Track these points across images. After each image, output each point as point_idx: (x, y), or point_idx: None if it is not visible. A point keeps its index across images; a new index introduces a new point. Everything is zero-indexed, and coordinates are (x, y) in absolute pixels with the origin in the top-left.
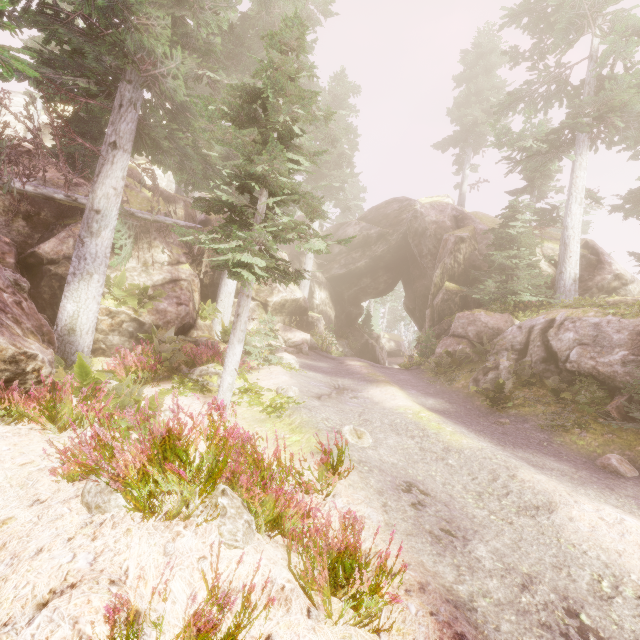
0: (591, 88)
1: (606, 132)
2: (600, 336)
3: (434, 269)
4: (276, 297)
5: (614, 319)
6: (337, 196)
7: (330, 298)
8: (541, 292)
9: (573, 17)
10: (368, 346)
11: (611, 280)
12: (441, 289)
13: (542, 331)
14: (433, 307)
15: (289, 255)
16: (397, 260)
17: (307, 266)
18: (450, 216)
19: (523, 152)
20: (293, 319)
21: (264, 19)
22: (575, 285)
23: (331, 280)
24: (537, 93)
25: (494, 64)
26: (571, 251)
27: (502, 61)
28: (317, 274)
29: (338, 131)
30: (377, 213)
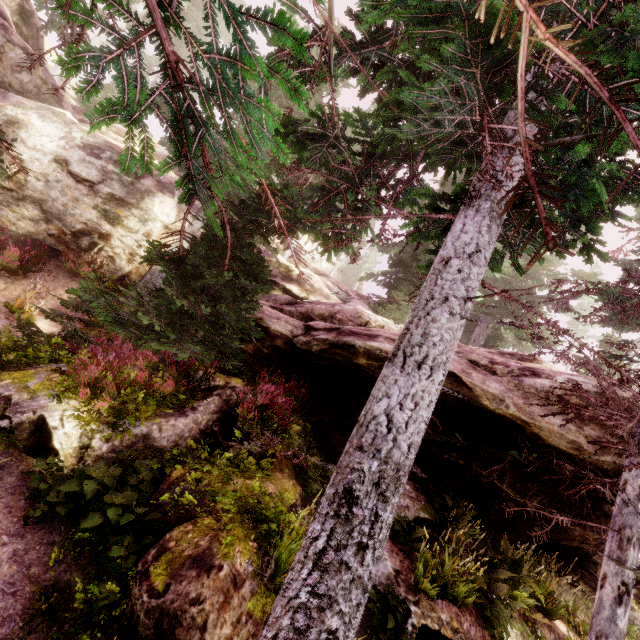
0: None
1: None
2: None
3: None
4: None
5: None
6: None
7: None
8: None
9: None
10: None
11: None
12: None
13: None
14: None
15: None
16: None
17: None
18: None
19: None
20: None
21: None
22: None
23: None
24: None
25: None
26: None
27: None
28: None
29: None
30: None
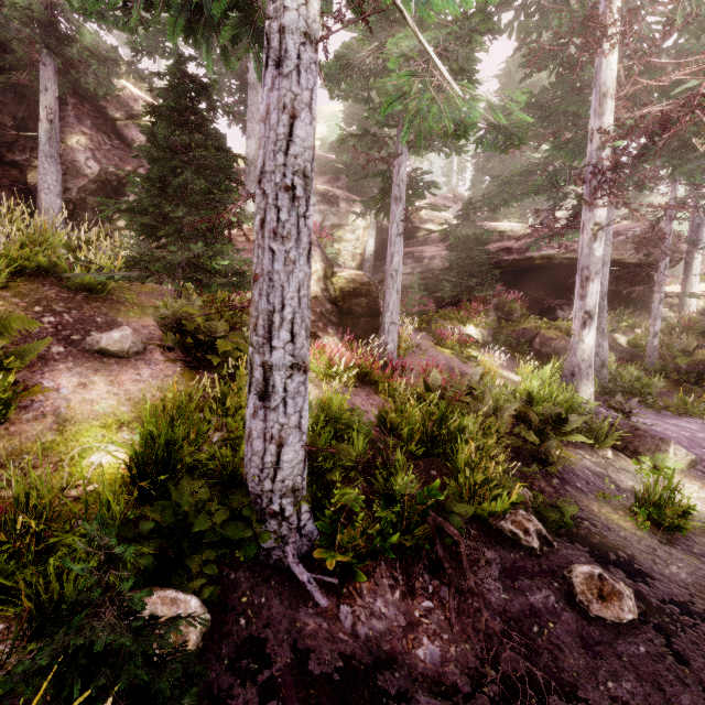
0: None
1: None
2: None
3: None
4: None
5: None
6: None
7: None
8: None
9: None
10: None
11: None
12: None
13: None
14: None
15: None
16: None
17: None
18: None
19: None
20: None
21: None
22: None
23: None
24: None
25: None
26: None
27: None
28: None
29: None
30: None
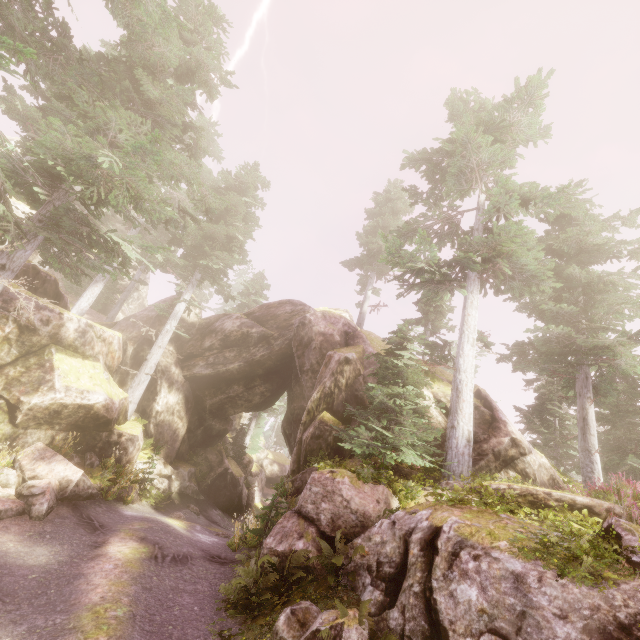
0: (480, 234)
1: (494, 277)
2: (528, 617)
3: (313, 390)
4: (40, 397)
5: (547, 572)
6: (220, 281)
7: (184, 404)
8: (430, 450)
9: (464, 167)
10: (226, 477)
11: (508, 446)
12: (315, 419)
13: (424, 555)
14: (302, 443)
15: (138, 337)
16: (281, 370)
17: (151, 356)
18: (341, 331)
19: (416, 276)
20: (77, 436)
21: (140, 51)
22: (469, 447)
23: (192, 380)
24: (432, 229)
25: (400, 209)
26: (464, 400)
27: (406, 208)
28: (173, 369)
29: (212, 198)
30: (267, 311)
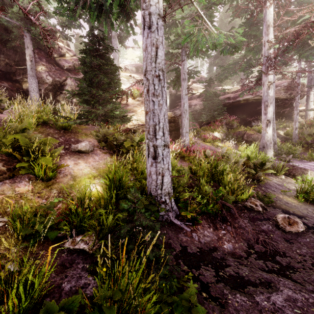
0: None
1: None
2: None
3: None
4: None
5: None
6: None
7: None
8: None
9: None
10: None
11: None
12: None
13: None
14: None
15: None
16: None
17: None
18: None
19: None
20: None
21: None
22: None
23: None
24: None
25: None
26: None
27: None
28: None
29: None
30: None
